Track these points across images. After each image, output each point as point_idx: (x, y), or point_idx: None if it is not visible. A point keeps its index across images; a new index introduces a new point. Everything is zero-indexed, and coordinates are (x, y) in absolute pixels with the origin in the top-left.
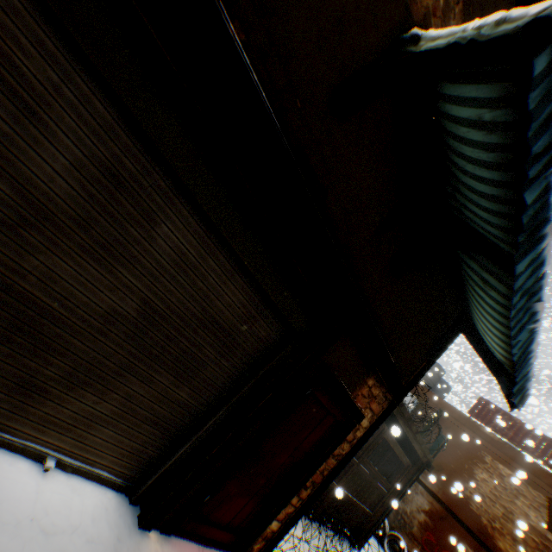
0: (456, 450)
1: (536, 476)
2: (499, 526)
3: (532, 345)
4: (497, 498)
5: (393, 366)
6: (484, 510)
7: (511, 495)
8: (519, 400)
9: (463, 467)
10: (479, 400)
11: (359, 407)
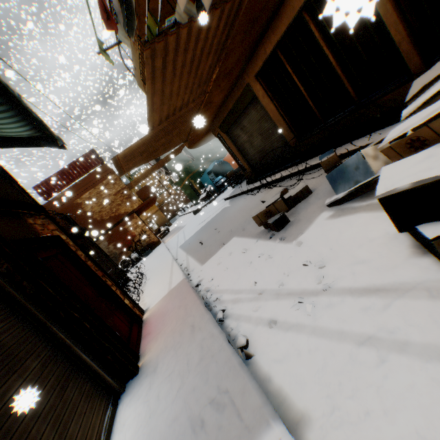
0: (73, 216)
1: (91, 181)
2: (116, 209)
3: (29, 106)
4: (102, 204)
5: (19, 201)
6: (108, 213)
7: (101, 197)
8: (61, 141)
9: (85, 216)
10: (37, 190)
11: (53, 236)
